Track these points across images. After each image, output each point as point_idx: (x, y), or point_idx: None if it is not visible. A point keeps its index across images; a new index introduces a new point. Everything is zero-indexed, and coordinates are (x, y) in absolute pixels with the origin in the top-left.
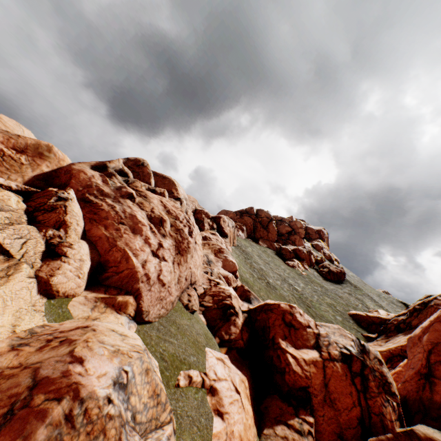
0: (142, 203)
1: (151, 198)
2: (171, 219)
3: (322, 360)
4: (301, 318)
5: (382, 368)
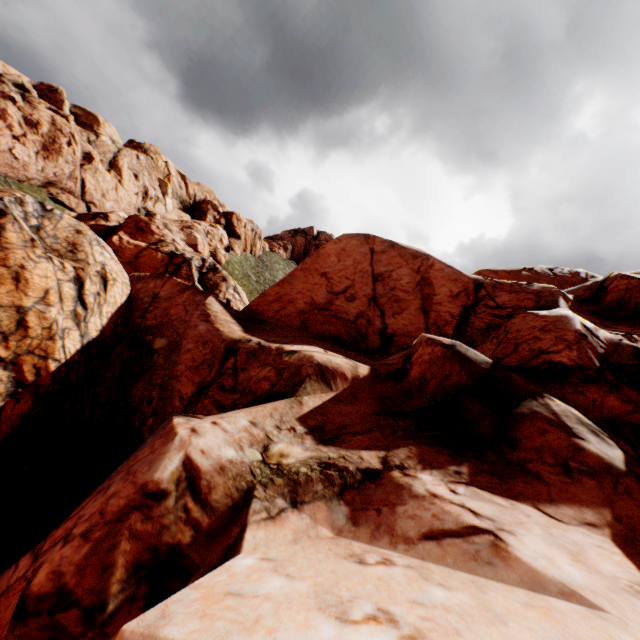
0: (25, 109)
1: (41, 111)
2: (53, 129)
3: (147, 248)
4: (157, 230)
5: (222, 283)
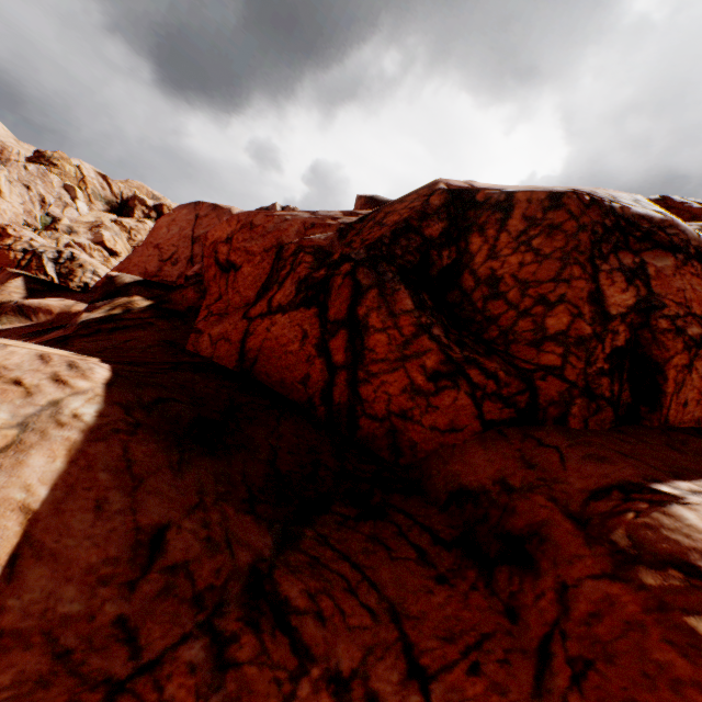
0: None
1: None
2: None
3: (1, 249)
4: (14, 233)
5: (79, 269)
